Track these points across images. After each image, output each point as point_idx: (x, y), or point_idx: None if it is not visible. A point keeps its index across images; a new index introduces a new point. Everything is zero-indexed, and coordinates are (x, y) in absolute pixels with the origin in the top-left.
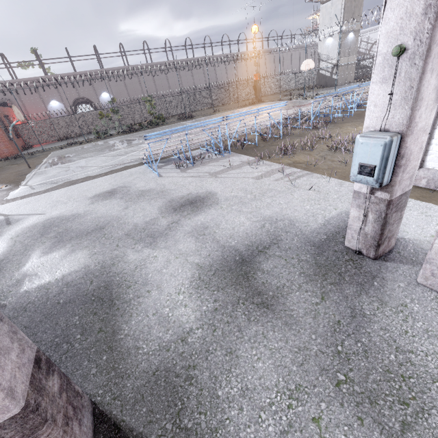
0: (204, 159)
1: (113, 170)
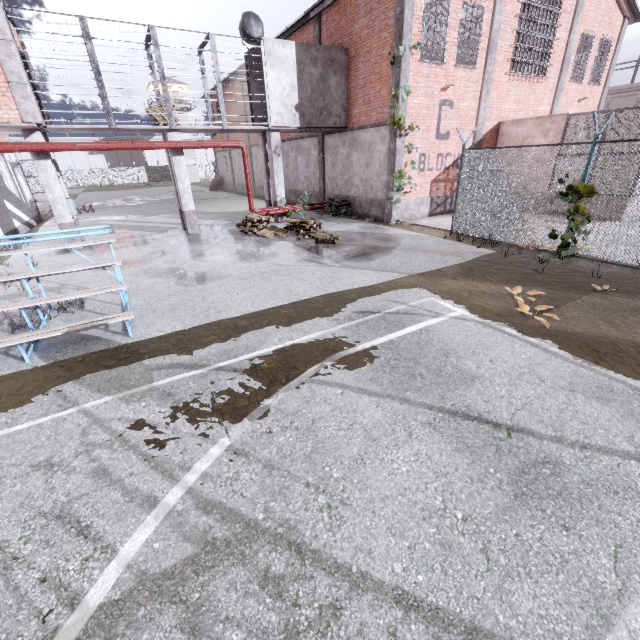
0: (0, 328)
1: (224, 334)
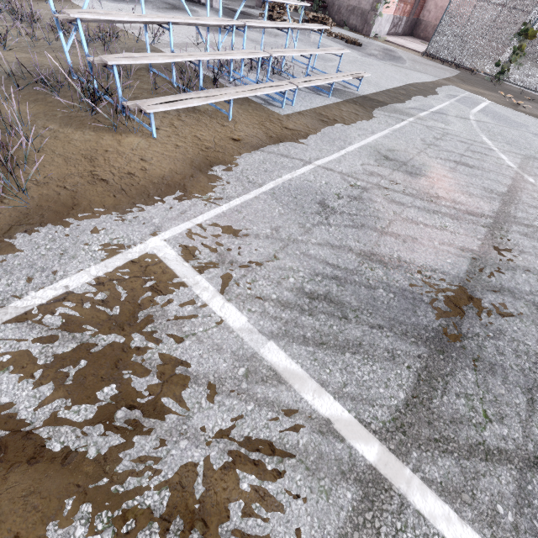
0: (254, 72)
1: (405, 97)
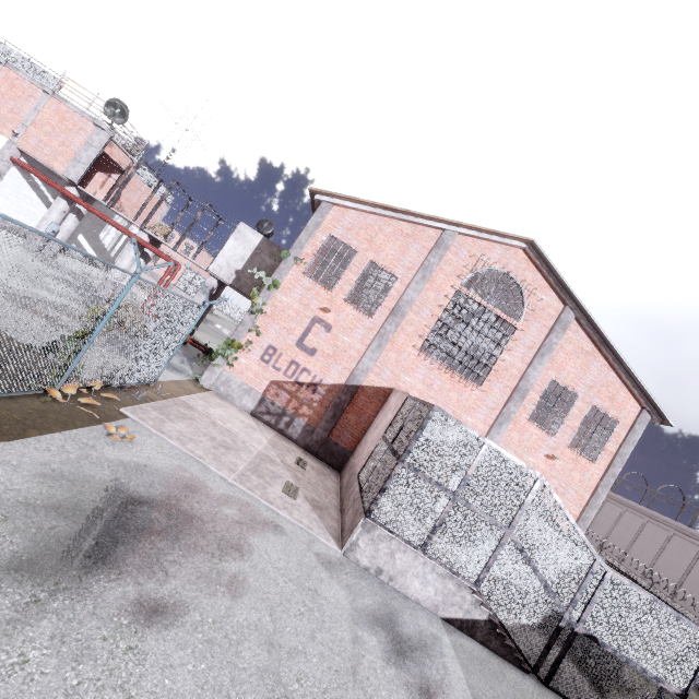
0: None
1: None
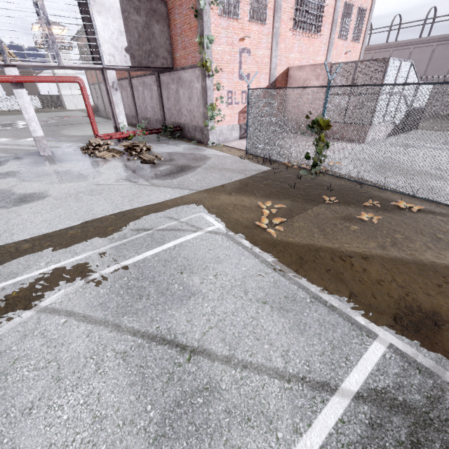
0: None
1: None
